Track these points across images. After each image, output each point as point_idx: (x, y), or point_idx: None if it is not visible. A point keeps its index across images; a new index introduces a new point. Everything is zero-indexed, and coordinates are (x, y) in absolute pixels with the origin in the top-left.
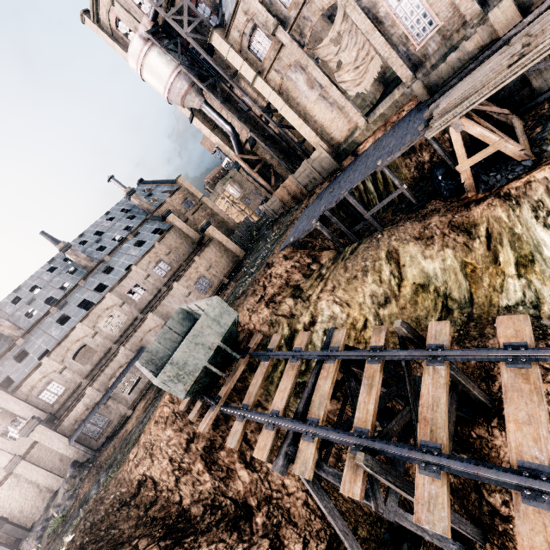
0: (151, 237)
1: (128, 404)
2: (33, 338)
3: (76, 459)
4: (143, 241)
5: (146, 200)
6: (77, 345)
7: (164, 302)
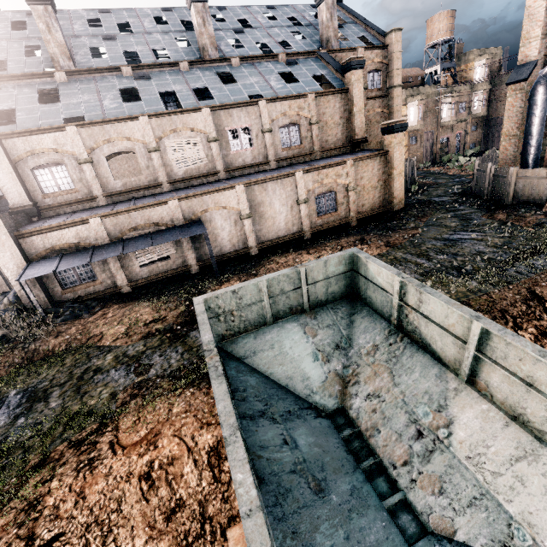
0: (309, 81)
1: (132, 277)
2: (78, 85)
3: (20, 296)
4: (291, 79)
5: (337, 25)
6: (124, 144)
7: (268, 186)
